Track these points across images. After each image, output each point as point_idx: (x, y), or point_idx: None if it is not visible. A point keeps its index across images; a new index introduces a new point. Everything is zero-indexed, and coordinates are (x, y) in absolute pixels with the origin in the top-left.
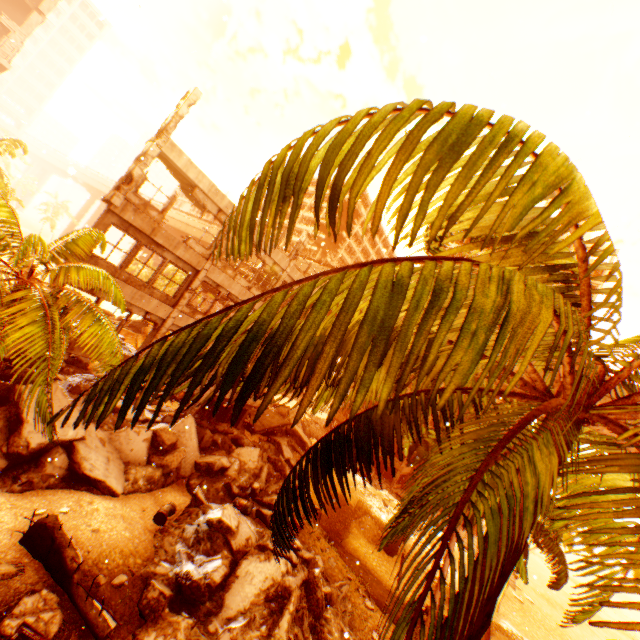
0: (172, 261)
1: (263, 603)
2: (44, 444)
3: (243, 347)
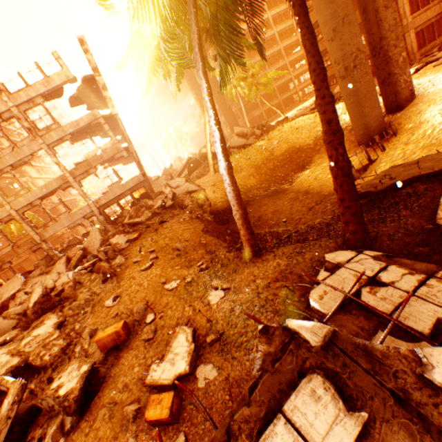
0: None
1: None
2: (0, 305)
3: None
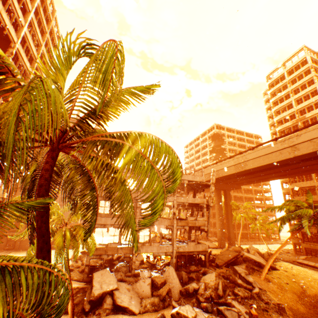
0: None
1: None
2: (100, 294)
3: None
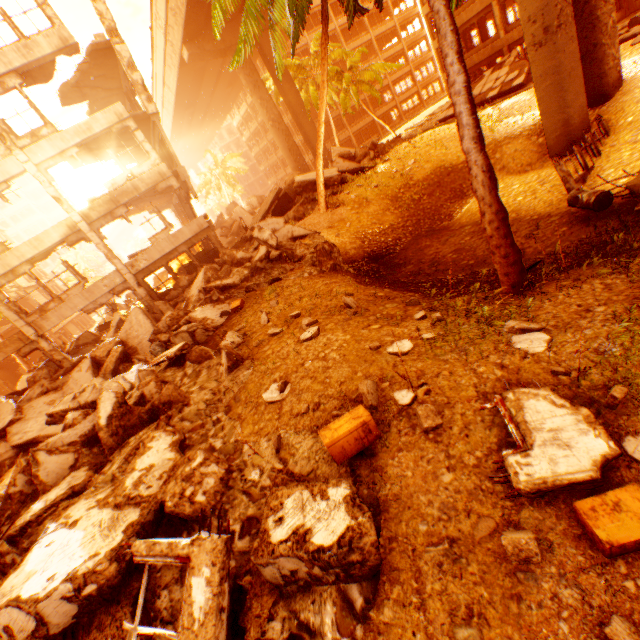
0: None
1: None
2: None
3: None
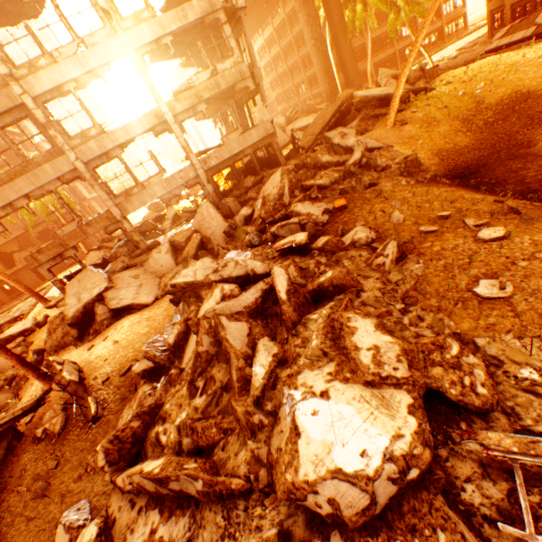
0: (2, 127)
1: None
2: (81, 310)
3: None
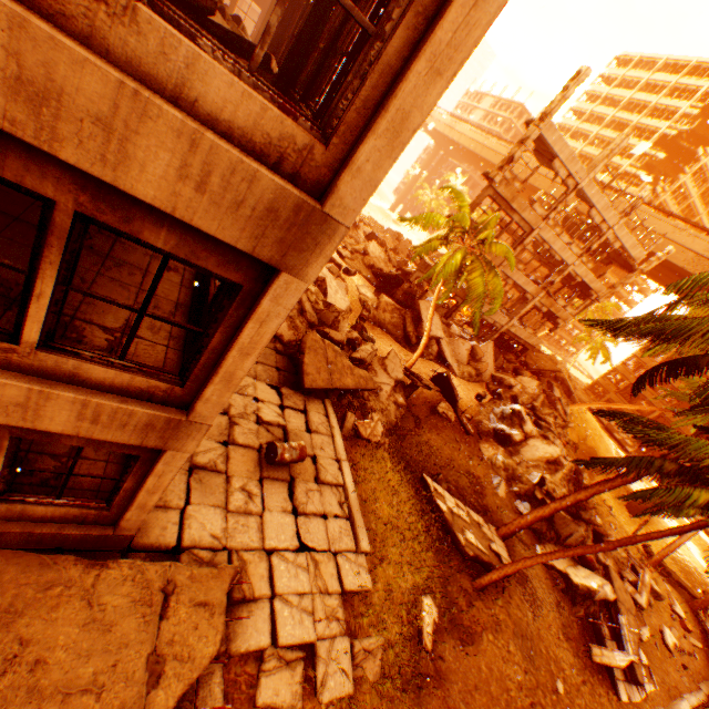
0: (516, 222)
1: (543, 462)
2: (430, 336)
3: (675, 329)
